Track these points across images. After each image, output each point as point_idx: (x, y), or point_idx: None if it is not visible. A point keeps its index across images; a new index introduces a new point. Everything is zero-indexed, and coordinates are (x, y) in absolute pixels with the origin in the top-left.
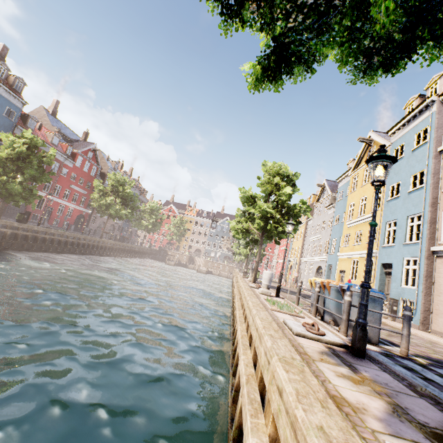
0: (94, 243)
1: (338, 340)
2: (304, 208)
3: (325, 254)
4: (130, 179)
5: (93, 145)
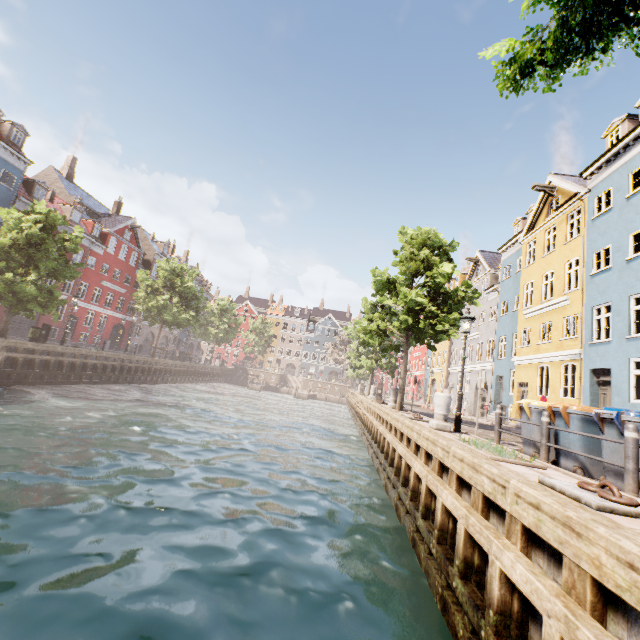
0: (144, 366)
1: None
2: (468, 293)
3: (490, 359)
4: None
5: (131, 220)
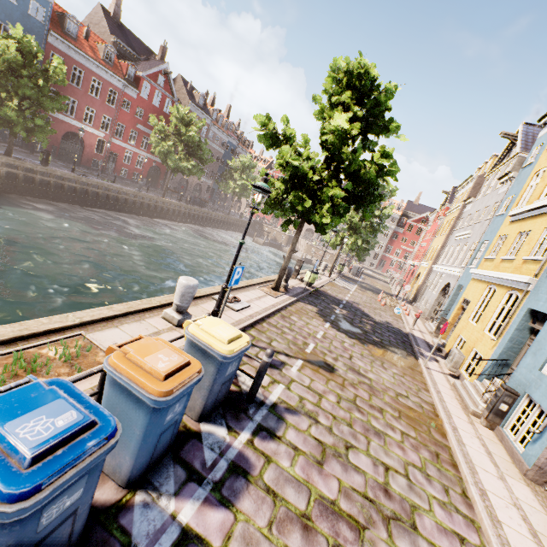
0: (149, 203)
1: None
2: (384, 166)
3: (463, 265)
4: (224, 122)
5: (164, 65)
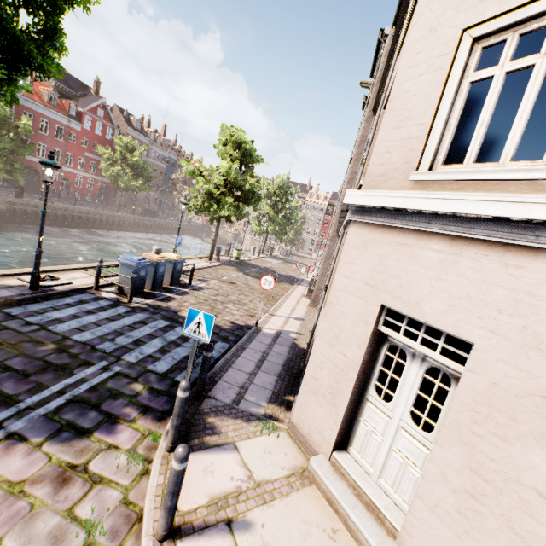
0: (108, 218)
1: (45, 284)
2: (254, 182)
3: None
4: (161, 140)
5: (101, 100)
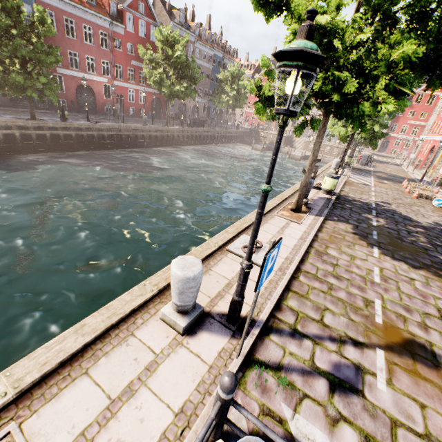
0: (156, 134)
1: None
2: None
3: None
4: (206, 35)
5: None
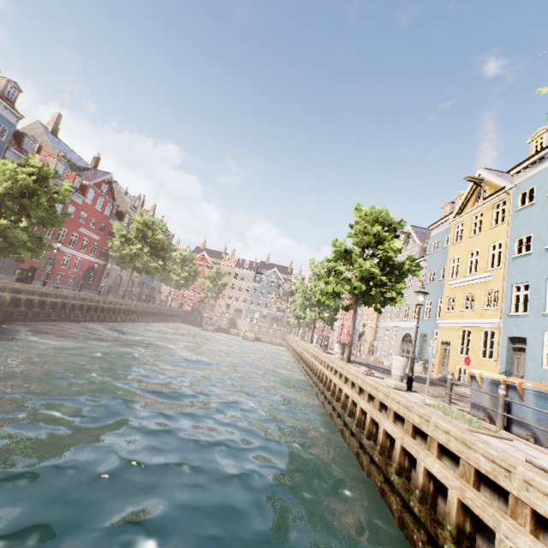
0: (116, 307)
1: None
2: (412, 266)
3: (416, 319)
4: None
5: (109, 175)
